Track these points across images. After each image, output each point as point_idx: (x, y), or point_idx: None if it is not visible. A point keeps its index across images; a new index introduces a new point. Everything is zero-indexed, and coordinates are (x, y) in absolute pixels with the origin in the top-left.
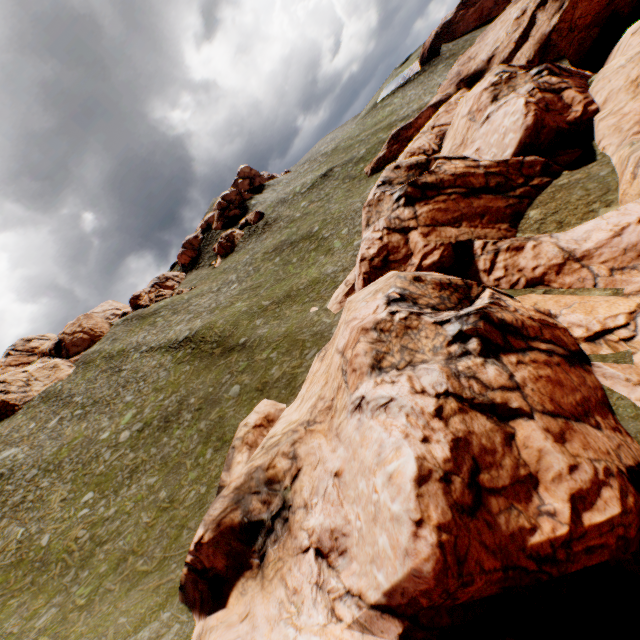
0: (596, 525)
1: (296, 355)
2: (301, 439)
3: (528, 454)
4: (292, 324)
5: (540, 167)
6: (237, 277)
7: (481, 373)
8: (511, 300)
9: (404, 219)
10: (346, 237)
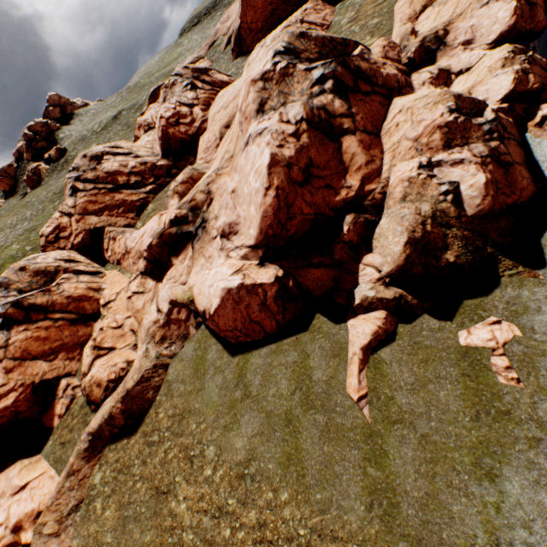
0: None
1: None
2: None
3: None
4: None
5: (166, 170)
6: (31, 215)
7: None
8: (88, 278)
9: (71, 206)
10: None
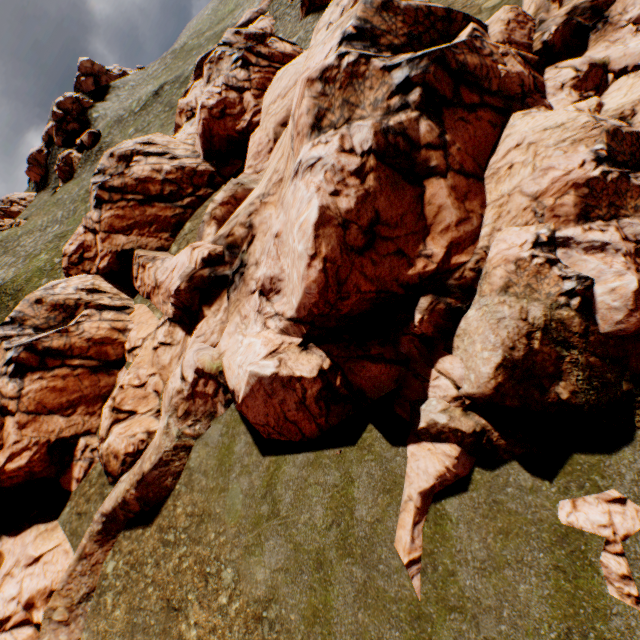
0: (12, 468)
1: None
2: None
3: (6, 434)
4: None
5: (208, 178)
6: (62, 216)
7: (5, 388)
8: (113, 315)
9: (95, 221)
10: None
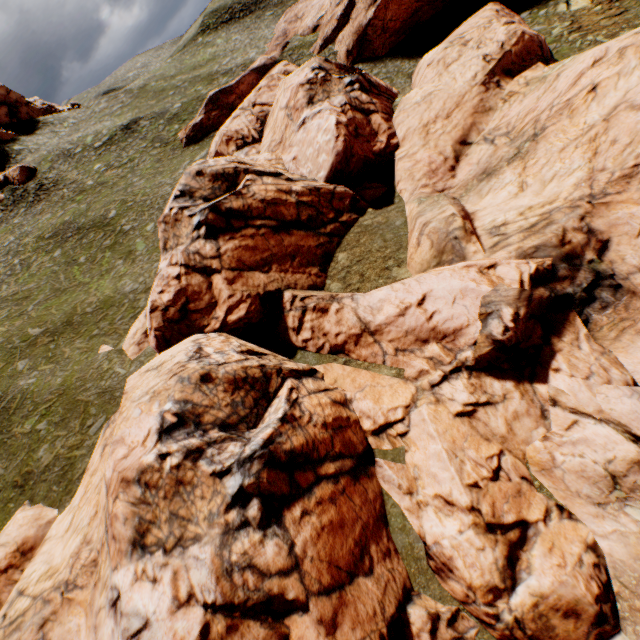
0: None
1: (75, 427)
2: (55, 614)
3: None
4: (73, 372)
5: (350, 201)
6: None
7: (259, 555)
8: (313, 383)
9: (206, 256)
10: (152, 237)
